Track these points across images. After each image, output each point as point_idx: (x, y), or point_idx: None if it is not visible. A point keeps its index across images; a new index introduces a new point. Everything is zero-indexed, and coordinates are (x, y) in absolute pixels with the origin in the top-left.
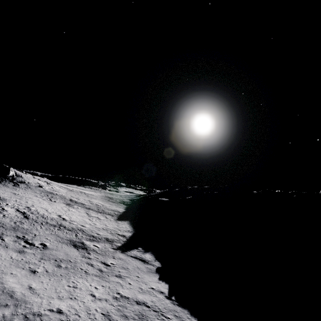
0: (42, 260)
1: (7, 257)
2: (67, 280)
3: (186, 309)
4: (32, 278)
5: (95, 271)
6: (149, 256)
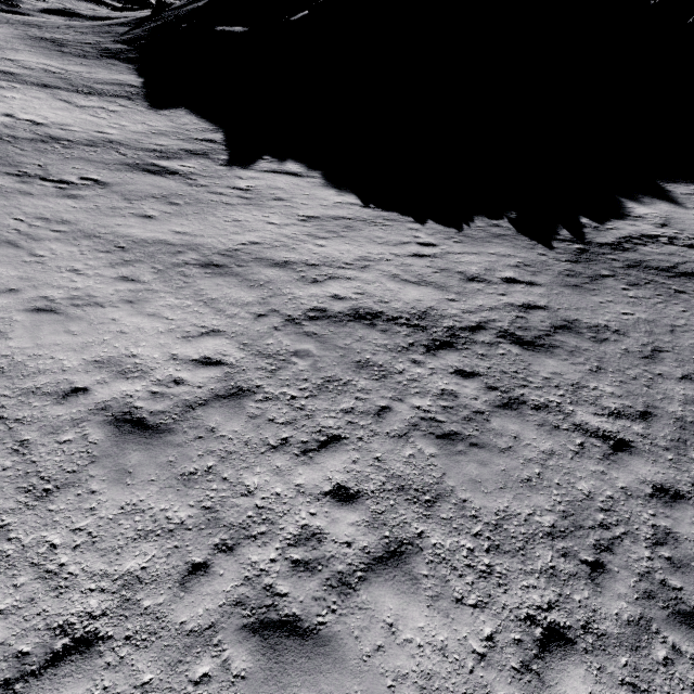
0: (133, 202)
1: (66, 208)
2: (214, 216)
3: (394, 212)
4: (161, 224)
5: (237, 200)
6: (294, 167)
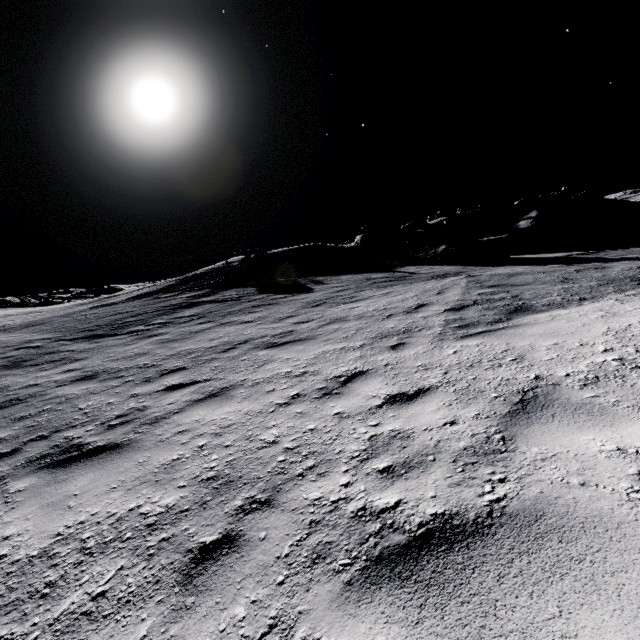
0: None
1: None
2: None
3: None
4: None
5: None
6: None
